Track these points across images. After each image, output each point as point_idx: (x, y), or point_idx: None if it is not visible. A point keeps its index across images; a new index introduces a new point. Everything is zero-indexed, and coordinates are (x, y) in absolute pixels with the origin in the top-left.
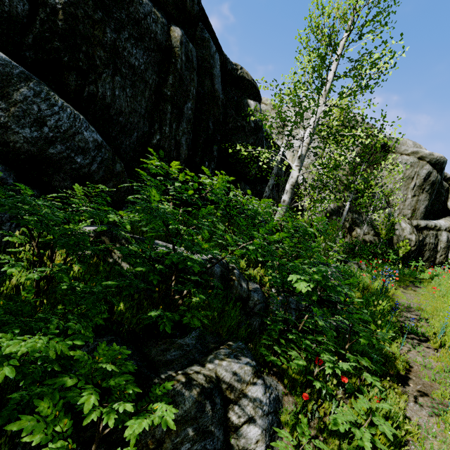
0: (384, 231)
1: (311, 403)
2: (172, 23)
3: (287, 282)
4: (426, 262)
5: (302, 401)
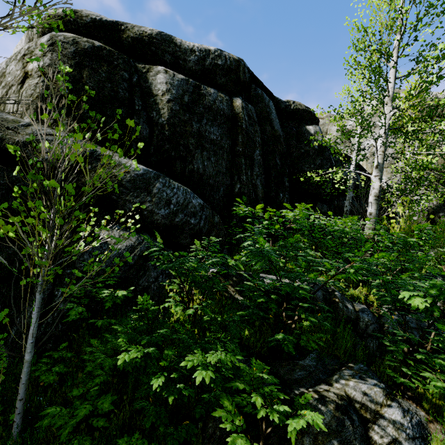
0: None
1: None
2: (233, 96)
3: (399, 299)
4: None
5: None
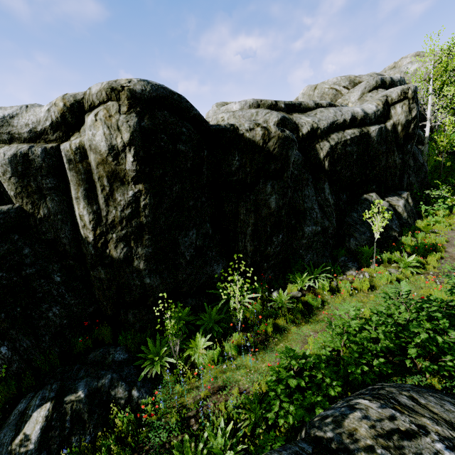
0: None
1: None
2: None
3: None
4: None
5: None
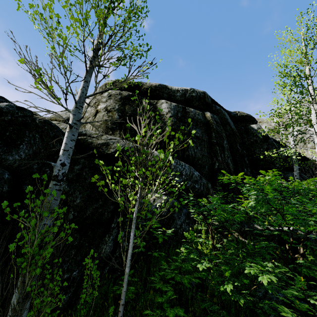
0: None
1: None
2: (204, 111)
3: None
4: None
5: None
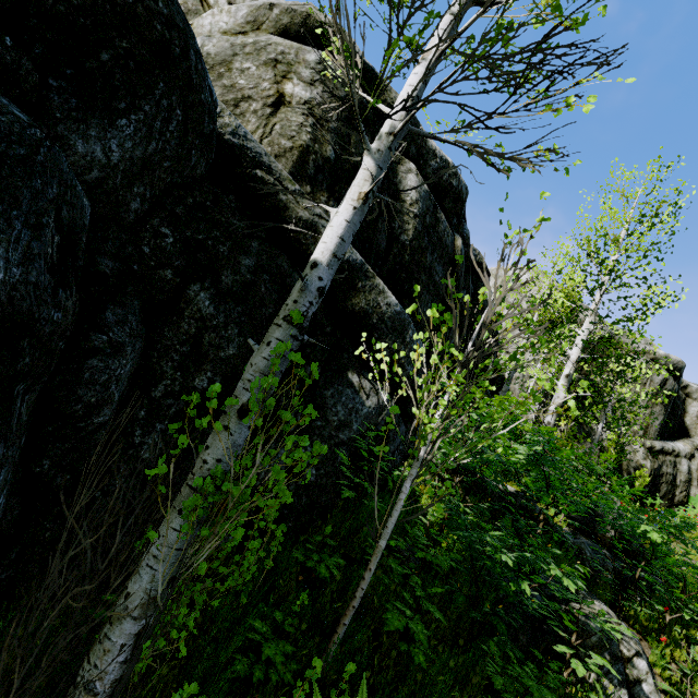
0: (614, 453)
1: (669, 647)
2: (454, 231)
3: (633, 530)
4: (662, 500)
5: (660, 645)
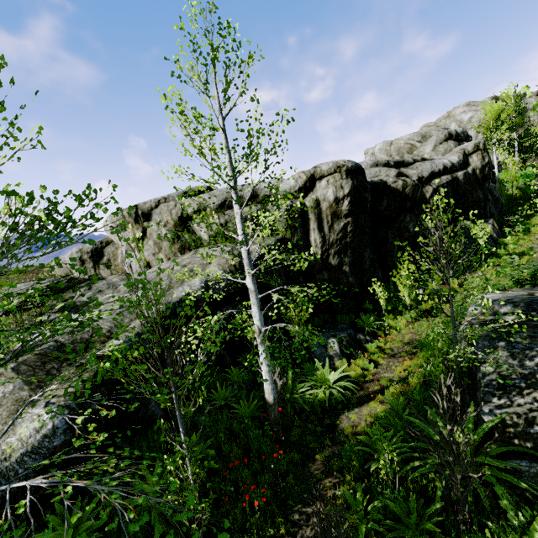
0: None
1: None
2: None
3: None
4: None
5: None
